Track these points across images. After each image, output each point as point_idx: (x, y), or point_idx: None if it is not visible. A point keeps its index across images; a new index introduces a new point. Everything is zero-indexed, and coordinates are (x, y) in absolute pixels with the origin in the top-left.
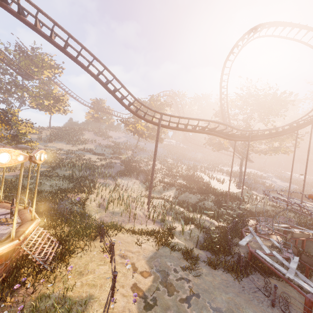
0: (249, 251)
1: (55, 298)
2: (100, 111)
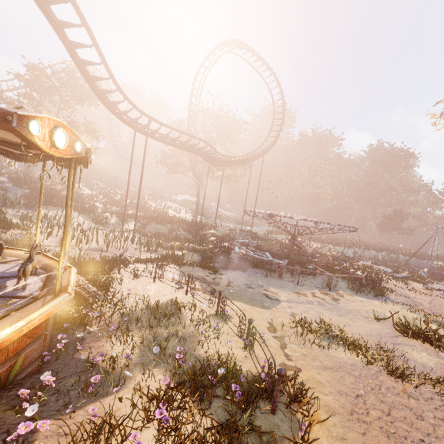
0: (243, 255)
1: (139, 310)
2: None
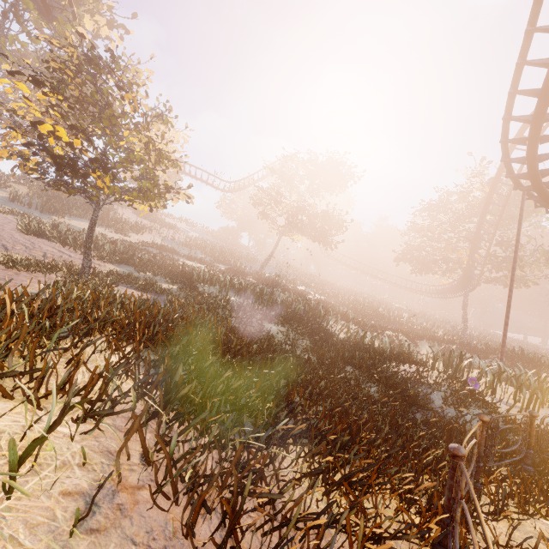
0: None
1: None
2: None
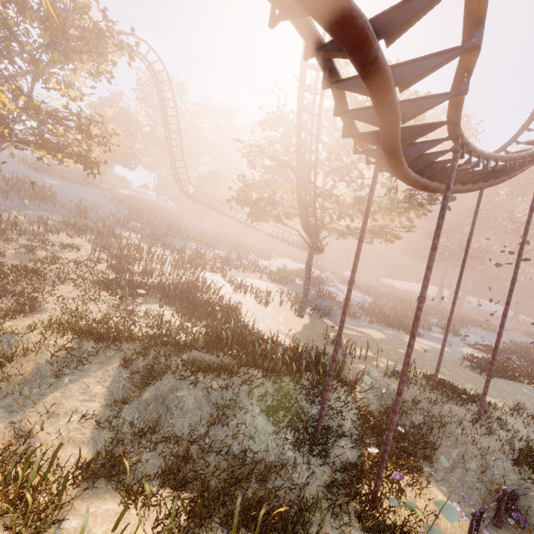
0: None
1: None
2: None
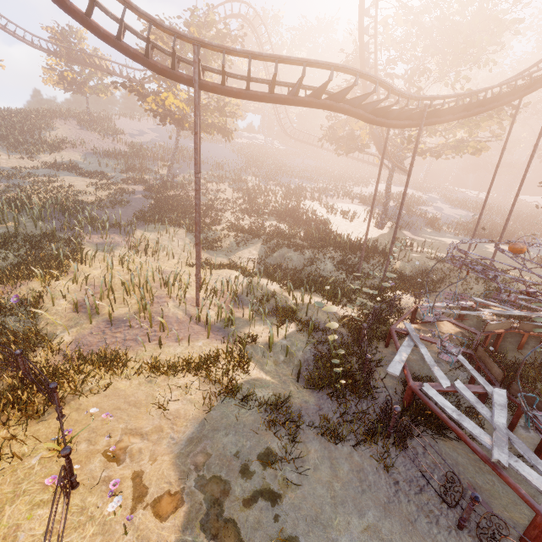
0: (409, 388)
1: None
2: (76, 64)
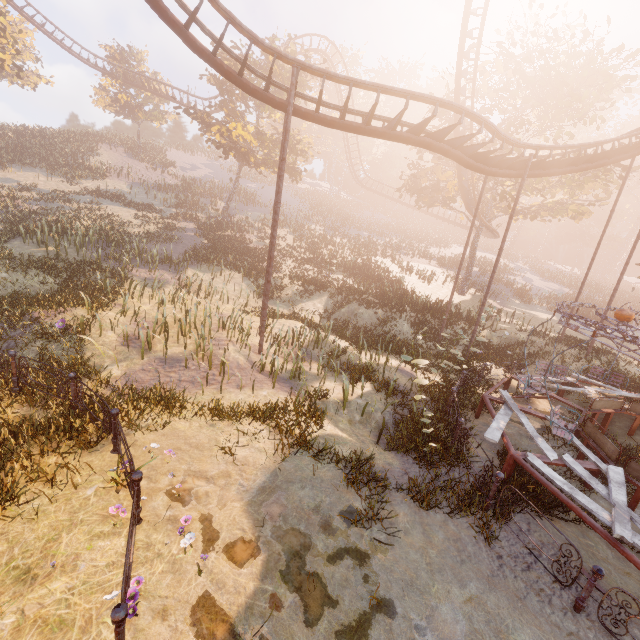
0: (510, 457)
1: None
2: (132, 87)
